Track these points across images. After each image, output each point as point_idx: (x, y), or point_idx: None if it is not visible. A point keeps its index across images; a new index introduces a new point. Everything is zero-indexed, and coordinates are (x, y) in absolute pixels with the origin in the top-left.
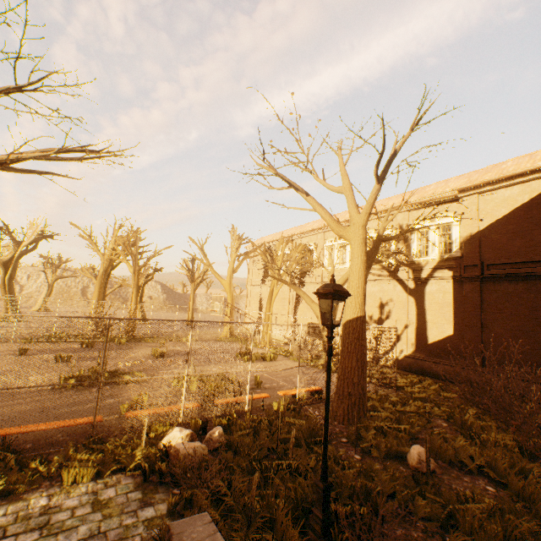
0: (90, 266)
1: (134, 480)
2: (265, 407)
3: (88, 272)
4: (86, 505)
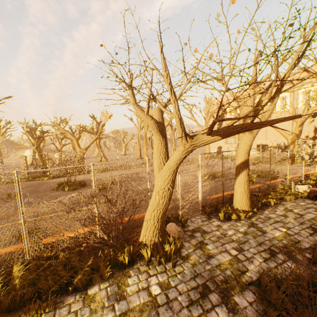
0: (116, 130)
1: (307, 199)
2: (299, 180)
3: (115, 134)
4: (309, 204)
